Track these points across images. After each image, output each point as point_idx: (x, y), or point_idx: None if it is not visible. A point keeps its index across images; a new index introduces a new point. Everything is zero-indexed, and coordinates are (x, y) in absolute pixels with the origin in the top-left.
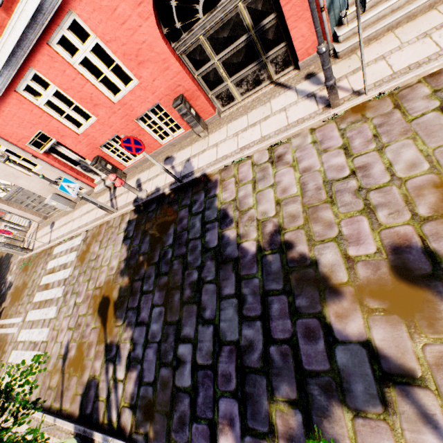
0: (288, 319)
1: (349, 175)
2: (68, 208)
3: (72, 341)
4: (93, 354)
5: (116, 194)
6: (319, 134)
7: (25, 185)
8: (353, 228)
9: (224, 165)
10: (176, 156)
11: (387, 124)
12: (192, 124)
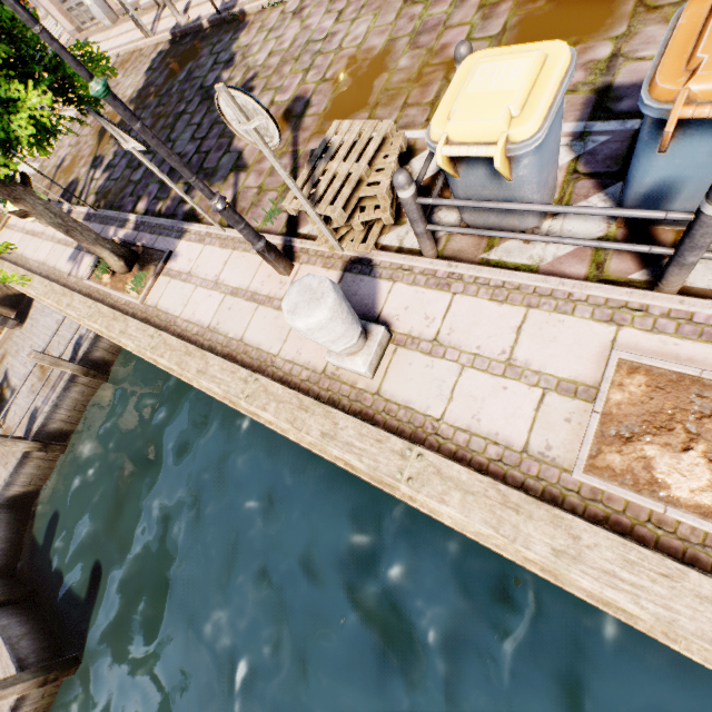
0: (216, 140)
1: (323, 39)
2: (106, 19)
3: (69, 155)
4: (83, 163)
5: (162, 16)
6: None
7: None
8: (291, 82)
9: (261, 5)
10: None
11: None
12: None
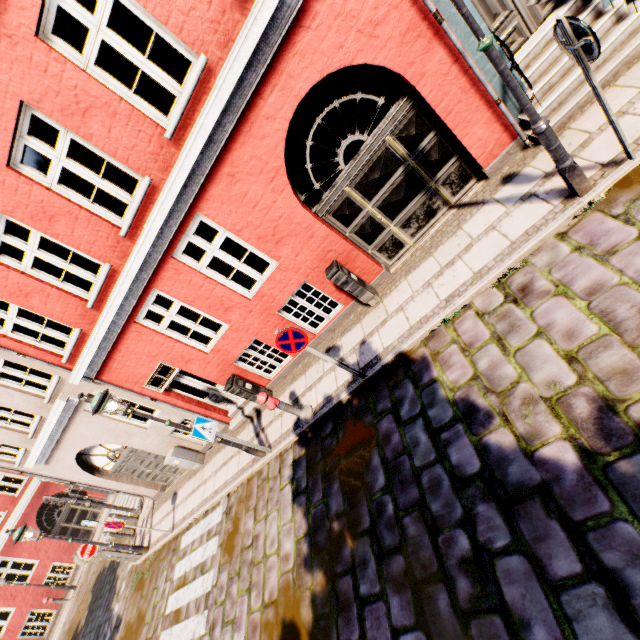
0: None
1: None
2: (195, 464)
3: None
4: None
5: (263, 424)
6: (579, 236)
7: (140, 444)
8: None
9: (428, 331)
10: (340, 343)
11: None
12: (357, 293)
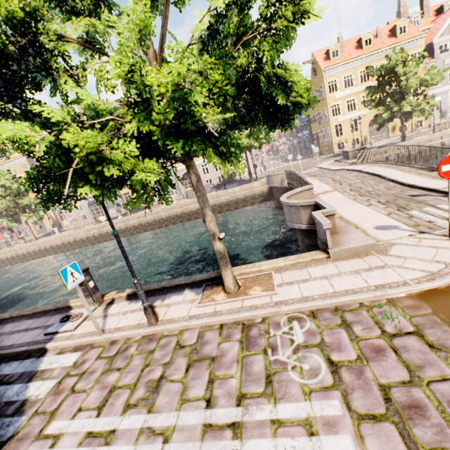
0: None
1: None
2: None
3: None
4: None
5: None
6: None
7: None
8: None
9: None
10: None
11: None
12: None
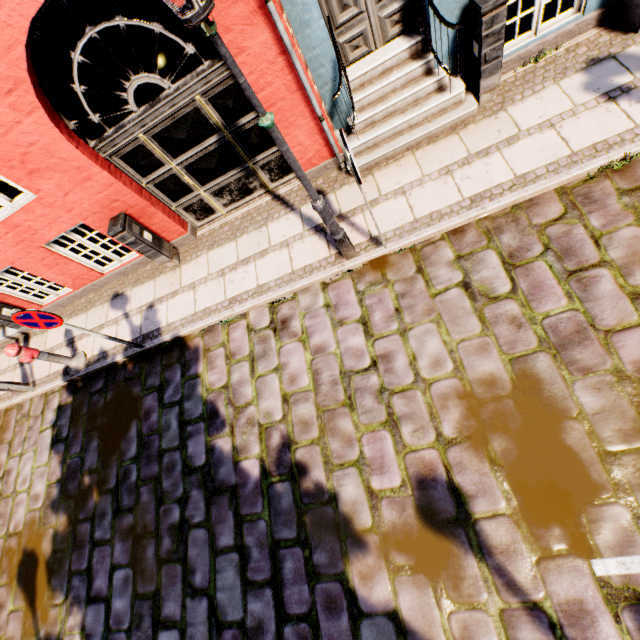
0: (306, 584)
1: (370, 366)
2: None
3: None
4: None
5: None
6: (333, 294)
7: None
8: (376, 448)
9: (207, 326)
10: (130, 294)
11: (410, 296)
12: (150, 254)
